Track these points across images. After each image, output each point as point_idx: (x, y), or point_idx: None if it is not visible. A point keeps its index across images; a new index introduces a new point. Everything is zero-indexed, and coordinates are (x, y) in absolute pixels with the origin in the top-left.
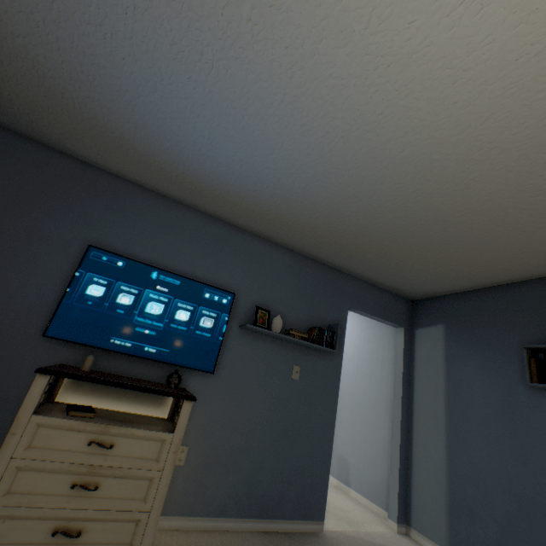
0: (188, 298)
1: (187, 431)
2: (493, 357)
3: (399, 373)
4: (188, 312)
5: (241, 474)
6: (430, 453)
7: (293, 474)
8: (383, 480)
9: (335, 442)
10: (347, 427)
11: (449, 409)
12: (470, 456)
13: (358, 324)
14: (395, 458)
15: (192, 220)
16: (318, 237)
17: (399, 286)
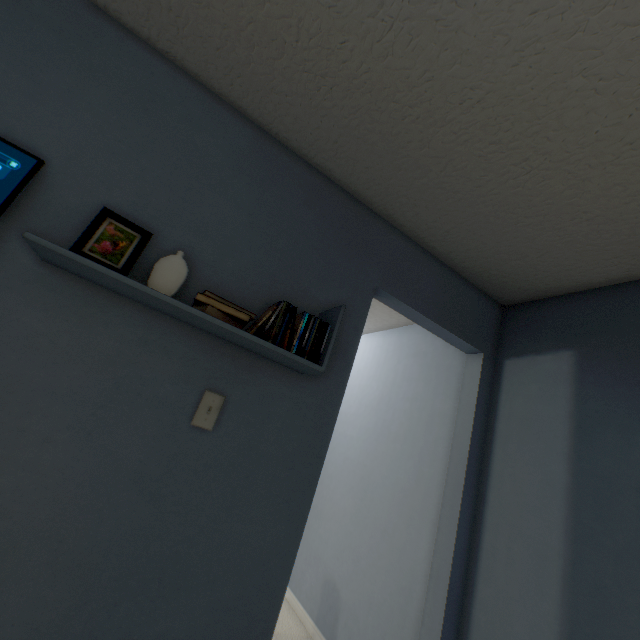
0: None
1: None
2: None
3: (463, 442)
4: None
5: None
6: (516, 637)
7: None
8: None
9: (325, 551)
10: (349, 530)
11: (576, 543)
12: None
13: (396, 350)
14: (432, 628)
15: None
16: (312, 53)
17: (489, 262)
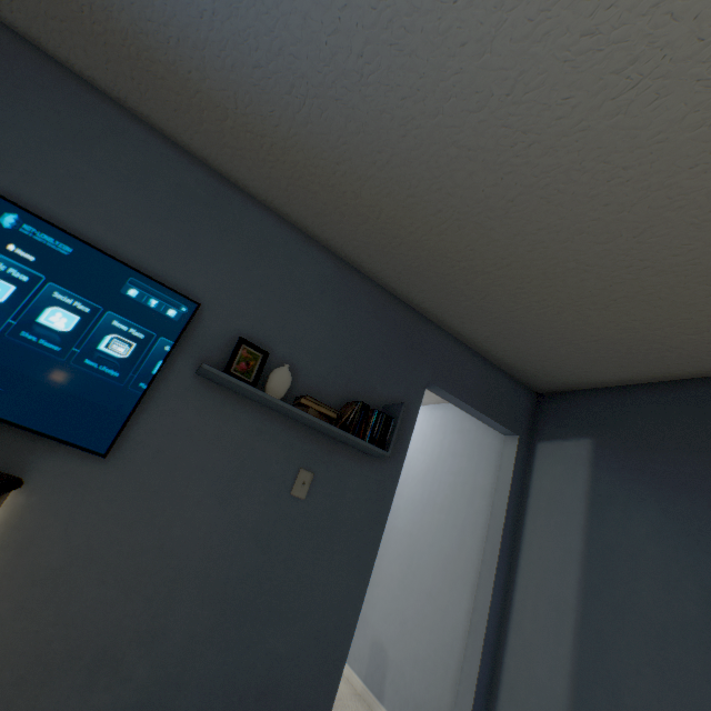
0: (83, 286)
1: (4, 579)
2: (690, 511)
3: (500, 514)
4: (74, 316)
5: (124, 693)
6: (538, 677)
7: (252, 698)
8: (442, 707)
9: (373, 615)
10: (396, 594)
11: (586, 599)
12: (622, 706)
13: (442, 425)
14: (470, 673)
15: (140, 145)
16: (388, 225)
17: (523, 360)
